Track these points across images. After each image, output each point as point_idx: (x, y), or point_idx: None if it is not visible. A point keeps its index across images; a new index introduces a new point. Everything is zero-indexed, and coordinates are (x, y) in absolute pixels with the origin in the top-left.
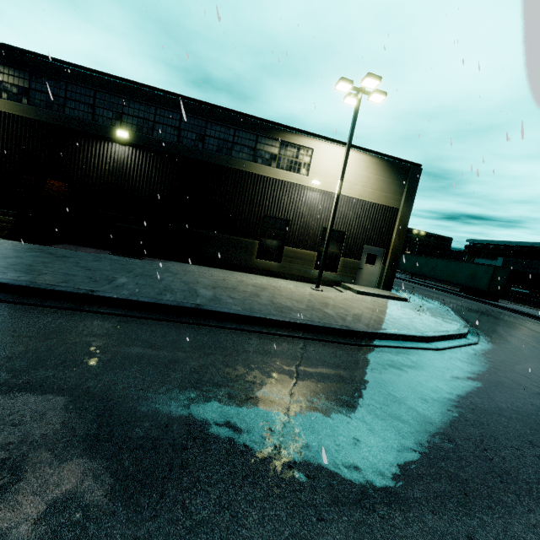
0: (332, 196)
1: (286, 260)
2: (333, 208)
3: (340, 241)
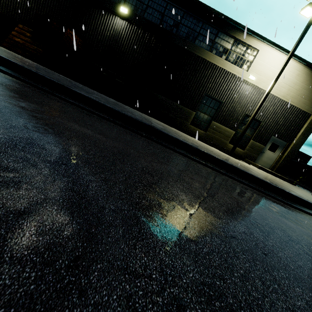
0: (260, 91)
1: (210, 131)
2: (263, 98)
3: (254, 128)
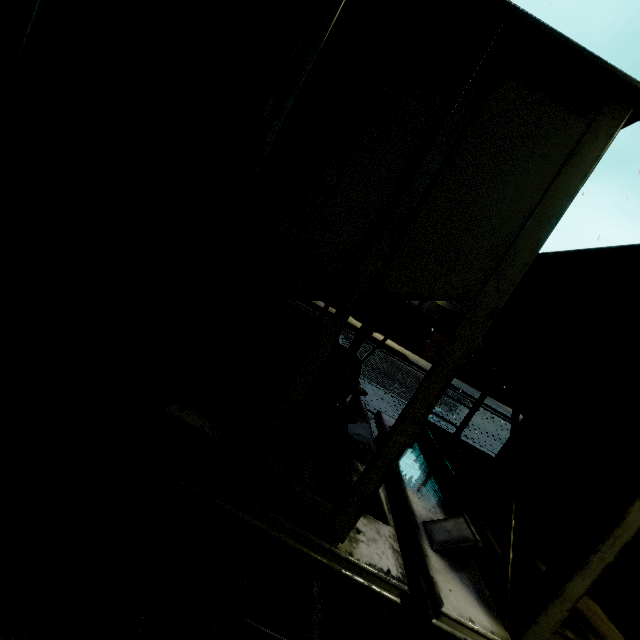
0: None
1: None
2: None
3: None
